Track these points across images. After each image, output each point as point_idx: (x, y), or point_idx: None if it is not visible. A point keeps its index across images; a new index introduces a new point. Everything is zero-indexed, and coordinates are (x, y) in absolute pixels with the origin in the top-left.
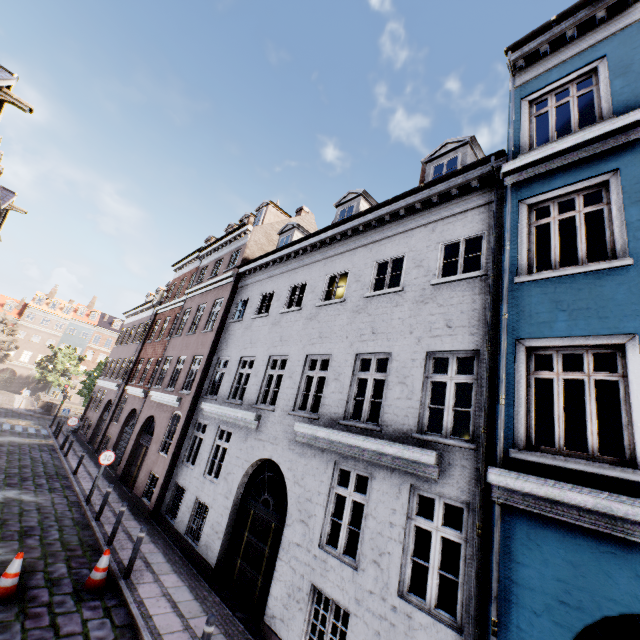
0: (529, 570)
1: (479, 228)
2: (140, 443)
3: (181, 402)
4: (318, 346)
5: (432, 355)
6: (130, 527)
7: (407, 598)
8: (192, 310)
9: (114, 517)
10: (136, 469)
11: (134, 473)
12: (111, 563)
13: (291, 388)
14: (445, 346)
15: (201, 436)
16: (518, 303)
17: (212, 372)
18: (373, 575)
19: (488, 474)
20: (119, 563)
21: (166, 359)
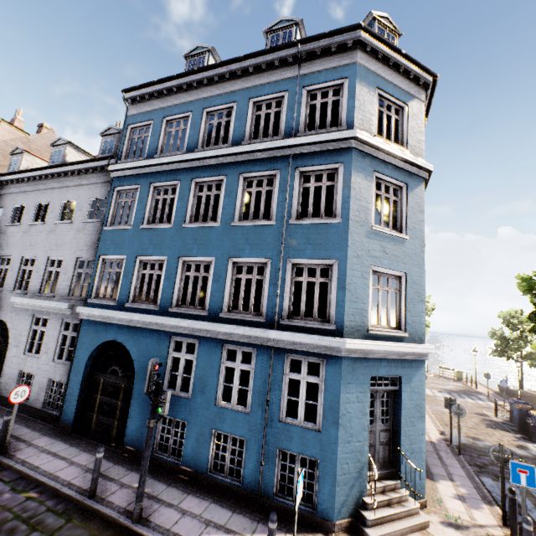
0: (86, 338)
1: (105, 195)
2: None
3: None
4: (29, 251)
5: (80, 259)
6: None
7: (57, 361)
8: None
9: None
10: None
11: None
12: None
13: (13, 277)
14: (84, 255)
15: None
16: (104, 239)
17: None
18: (45, 357)
19: (77, 309)
20: None
21: None
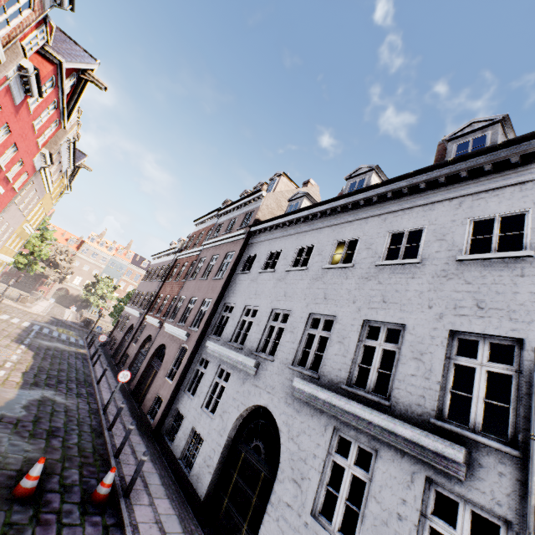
0: None
1: (521, 205)
2: (151, 366)
3: (189, 337)
4: (322, 306)
5: (456, 335)
6: (135, 442)
7: None
8: (206, 259)
9: (123, 430)
10: (145, 388)
11: (143, 391)
12: (115, 477)
13: (292, 342)
14: (474, 328)
15: (203, 371)
16: None
17: (218, 315)
18: None
19: None
20: (122, 478)
21: (180, 297)
